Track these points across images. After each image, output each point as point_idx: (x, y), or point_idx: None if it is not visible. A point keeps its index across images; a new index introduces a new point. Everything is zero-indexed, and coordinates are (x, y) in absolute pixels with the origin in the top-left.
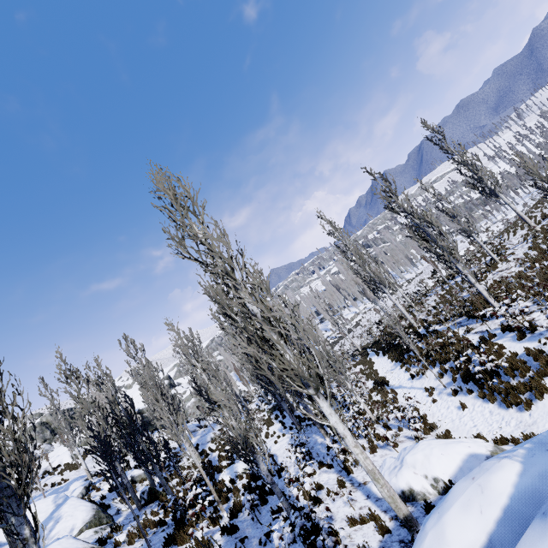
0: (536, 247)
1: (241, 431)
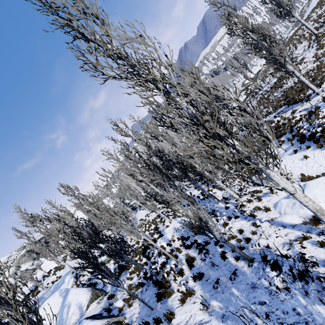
0: (324, 45)
1: (196, 215)
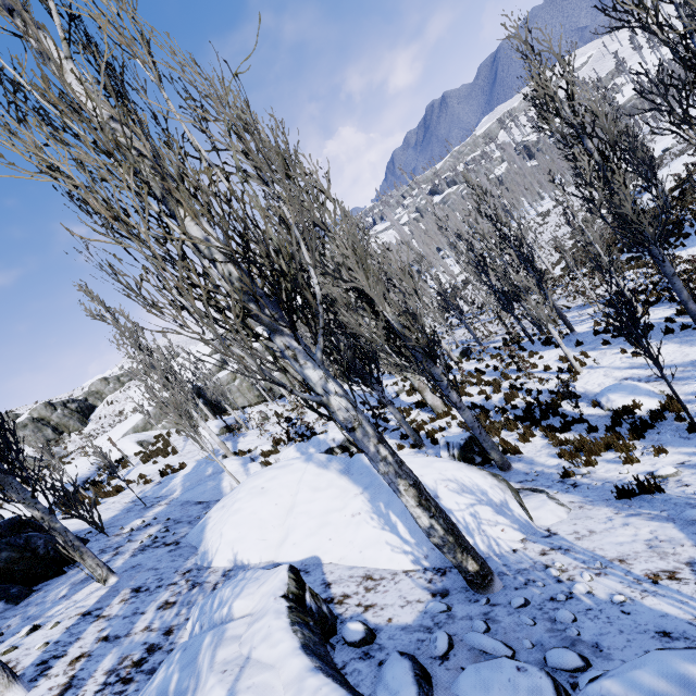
0: None
1: None
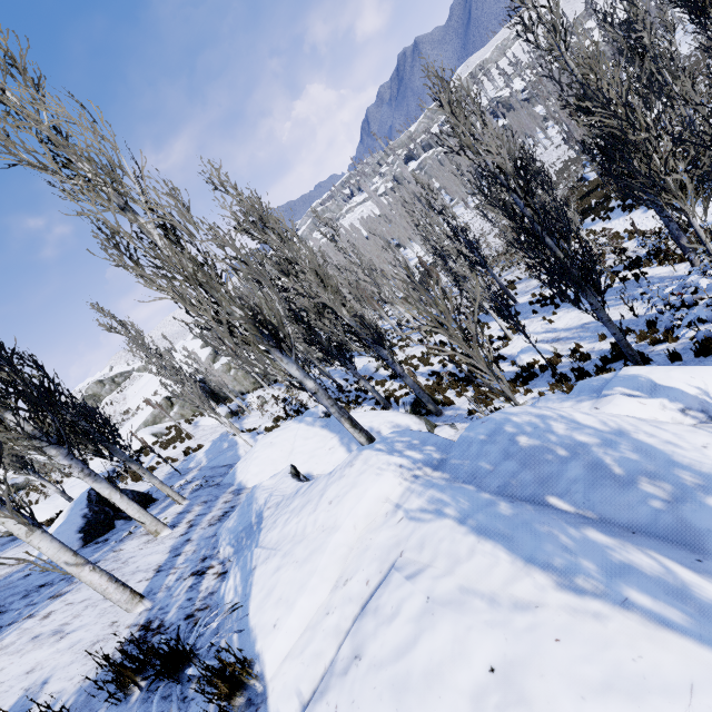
0: None
1: None
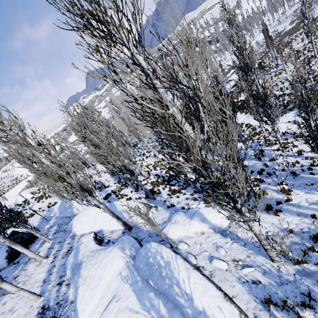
0: None
1: None
